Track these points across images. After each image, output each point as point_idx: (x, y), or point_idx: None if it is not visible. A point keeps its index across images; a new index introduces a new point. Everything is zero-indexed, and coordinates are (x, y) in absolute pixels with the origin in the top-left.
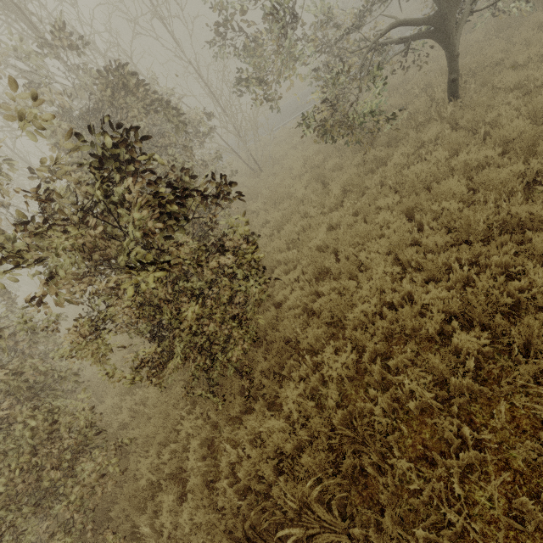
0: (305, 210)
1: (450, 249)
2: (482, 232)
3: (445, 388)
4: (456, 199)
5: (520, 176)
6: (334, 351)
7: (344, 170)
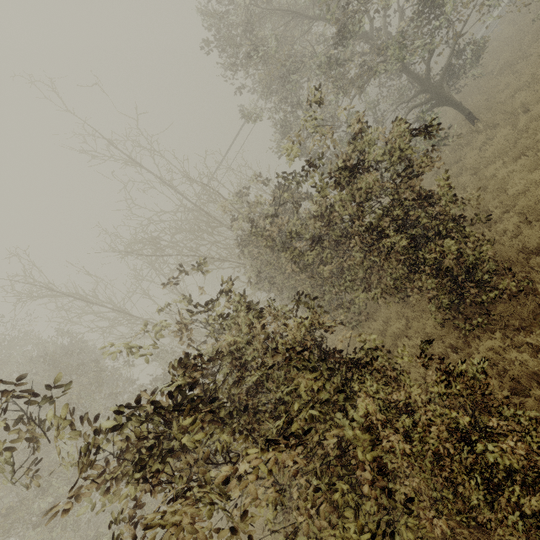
0: None
1: None
2: None
3: None
4: None
5: None
6: None
7: None
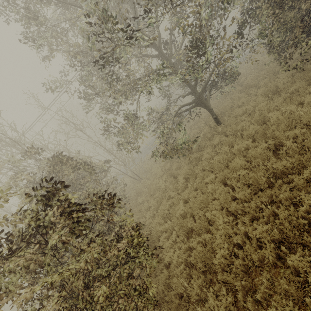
0: (168, 194)
1: (254, 197)
2: (266, 182)
3: (307, 309)
4: (243, 168)
5: (268, 148)
6: (216, 296)
7: (182, 168)
